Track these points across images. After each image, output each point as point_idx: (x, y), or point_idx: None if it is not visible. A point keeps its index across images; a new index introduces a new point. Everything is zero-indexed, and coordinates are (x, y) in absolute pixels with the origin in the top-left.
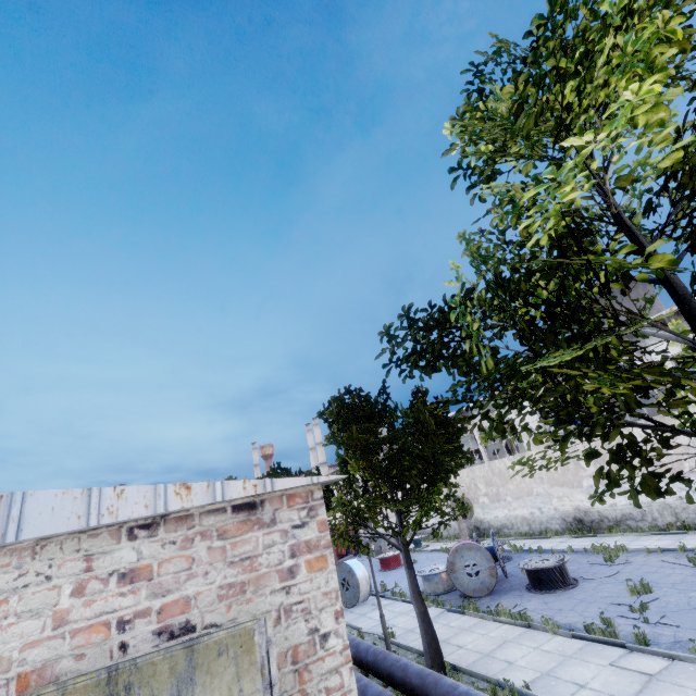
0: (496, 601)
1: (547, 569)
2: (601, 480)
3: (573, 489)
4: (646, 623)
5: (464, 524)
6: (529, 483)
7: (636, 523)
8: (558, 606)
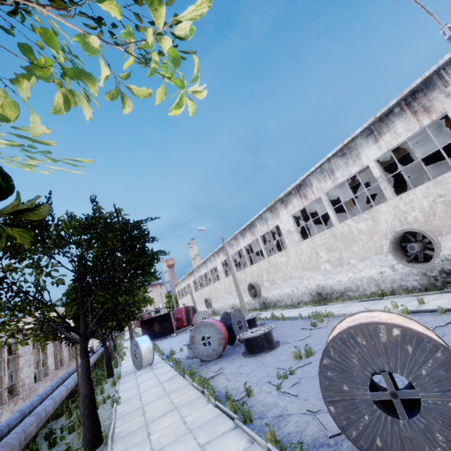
0: (215, 365)
1: (253, 338)
2: (332, 264)
3: (315, 272)
4: (278, 391)
5: (257, 301)
6: (290, 270)
7: (353, 293)
8: (244, 370)
